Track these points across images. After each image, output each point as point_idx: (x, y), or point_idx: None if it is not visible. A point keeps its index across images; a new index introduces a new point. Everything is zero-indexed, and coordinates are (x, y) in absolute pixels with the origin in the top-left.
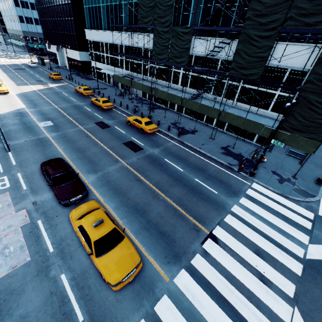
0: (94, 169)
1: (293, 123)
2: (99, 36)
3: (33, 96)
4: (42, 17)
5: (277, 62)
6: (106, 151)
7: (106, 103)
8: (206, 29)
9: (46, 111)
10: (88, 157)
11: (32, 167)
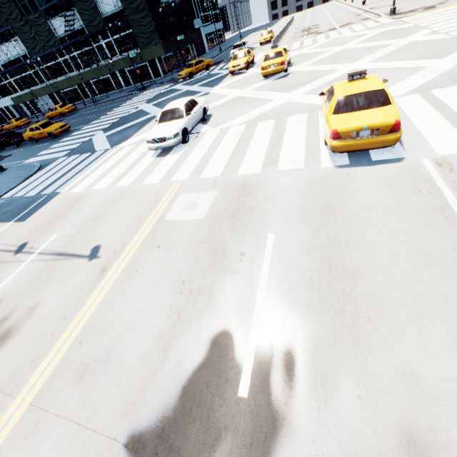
0: None
1: (142, 41)
2: None
3: None
4: None
5: (114, 7)
6: None
7: (20, 120)
8: (52, 8)
9: None
10: None
11: None
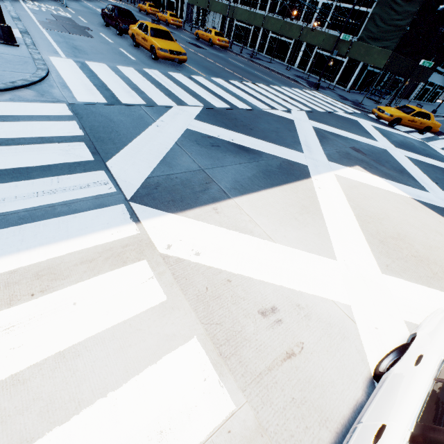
0: None
1: (372, 30)
2: None
3: None
4: None
5: None
6: None
7: (174, 18)
8: None
9: (103, 7)
10: None
11: (92, 19)
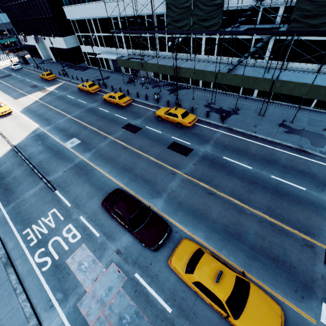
0: (155, 190)
1: None
2: (83, 12)
3: (39, 109)
4: (4, 2)
5: None
6: (155, 163)
7: (123, 99)
8: None
9: (63, 126)
10: (141, 176)
11: (90, 205)
